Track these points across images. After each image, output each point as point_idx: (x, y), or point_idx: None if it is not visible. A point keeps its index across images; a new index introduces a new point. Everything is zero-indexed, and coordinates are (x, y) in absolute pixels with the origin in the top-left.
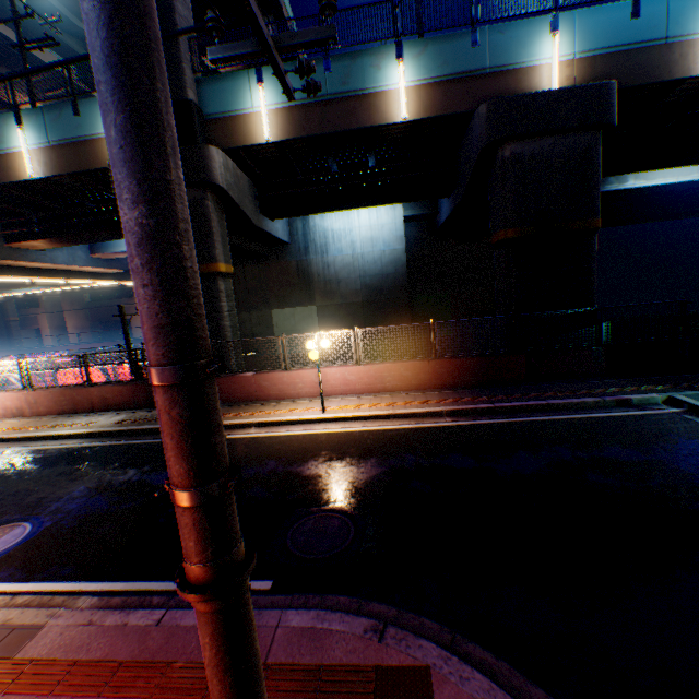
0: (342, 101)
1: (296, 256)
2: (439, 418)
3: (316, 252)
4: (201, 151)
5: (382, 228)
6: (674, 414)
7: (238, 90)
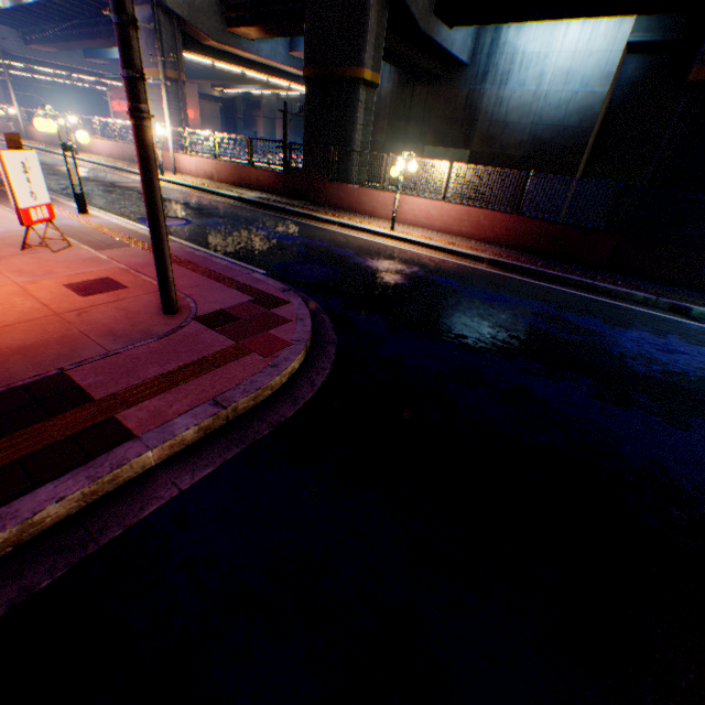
0: None
1: (470, 83)
2: (477, 263)
3: (493, 82)
4: None
5: (588, 58)
6: None
7: None
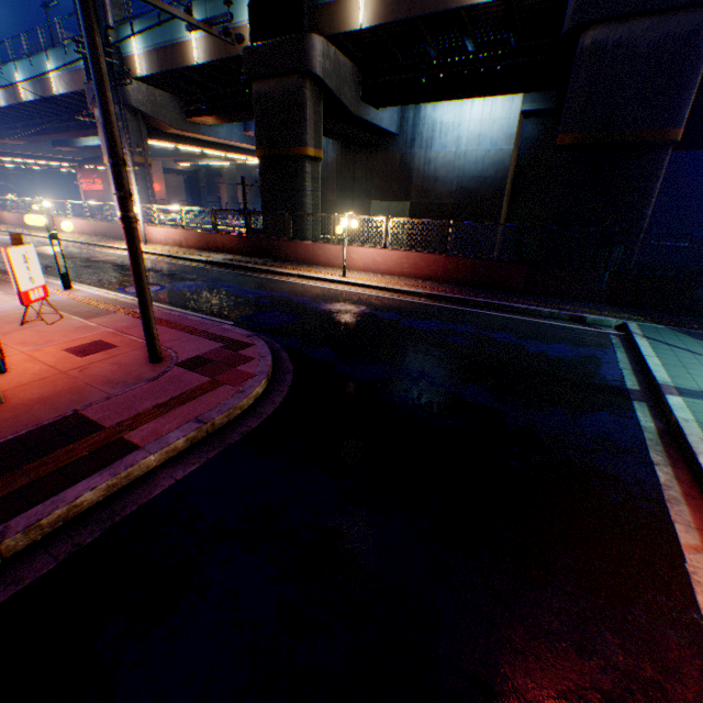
0: None
1: (401, 149)
2: (417, 298)
3: (420, 147)
4: (304, 40)
5: (493, 124)
6: (605, 334)
7: None
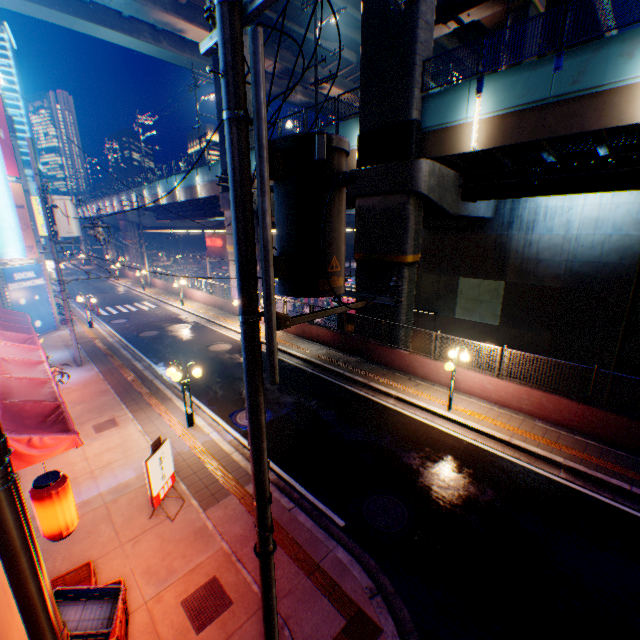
0: (566, 102)
1: (496, 230)
2: (552, 468)
3: (518, 228)
4: (411, 164)
5: (615, 208)
6: None
7: (456, 102)
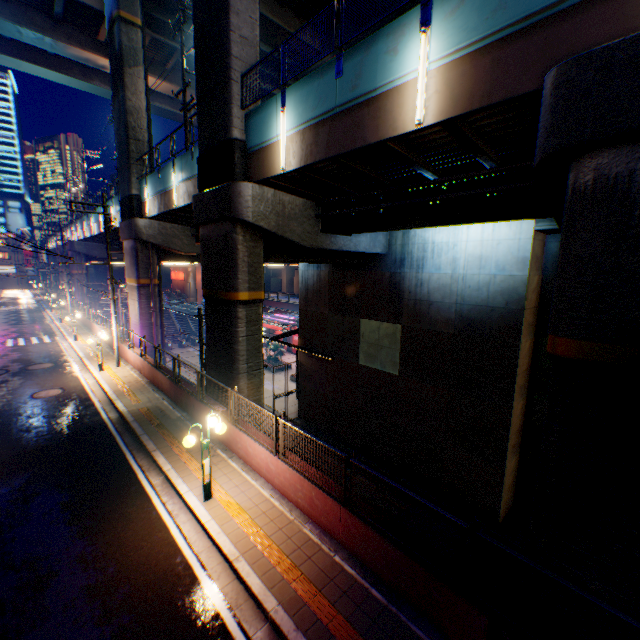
0: (350, 111)
1: (390, 267)
2: (256, 620)
3: (410, 266)
4: (231, 187)
5: (497, 245)
6: None
7: (269, 118)
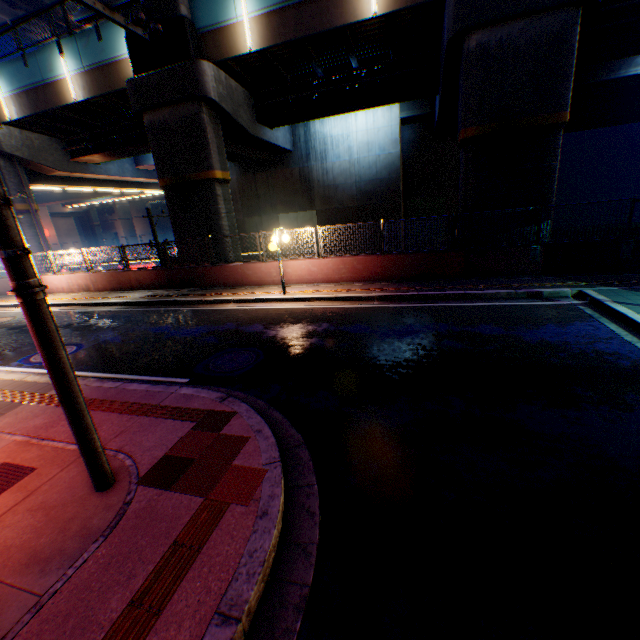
0: (315, 0)
1: (298, 163)
2: (370, 302)
3: (316, 159)
4: (194, 66)
5: (378, 132)
6: (571, 305)
7: None
